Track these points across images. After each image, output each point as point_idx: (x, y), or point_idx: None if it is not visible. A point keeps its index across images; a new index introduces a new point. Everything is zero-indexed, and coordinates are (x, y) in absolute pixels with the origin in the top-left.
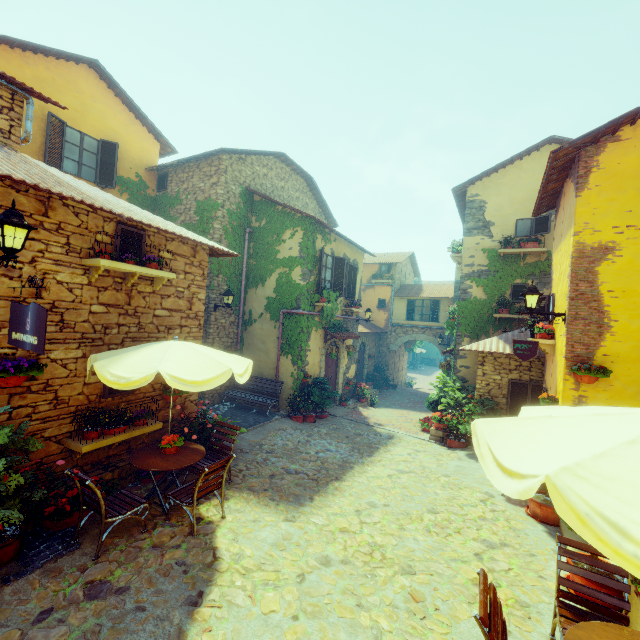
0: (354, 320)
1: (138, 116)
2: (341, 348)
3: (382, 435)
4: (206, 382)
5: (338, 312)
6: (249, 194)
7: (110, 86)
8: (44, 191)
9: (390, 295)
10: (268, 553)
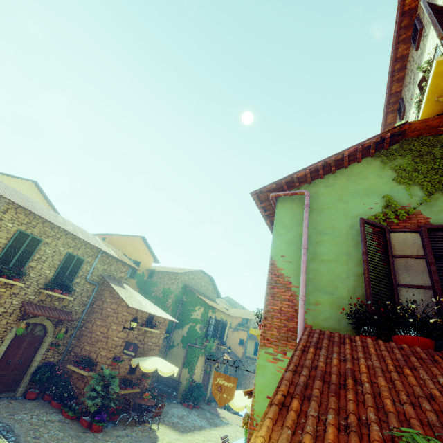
0: (222, 352)
1: (150, 251)
2: (212, 368)
3: (224, 421)
4: (167, 373)
5: (214, 347)
6: (185, 286)
7: (145, 242)
8: (141, 311)
9: (246, 337)
10: (173, 440)
